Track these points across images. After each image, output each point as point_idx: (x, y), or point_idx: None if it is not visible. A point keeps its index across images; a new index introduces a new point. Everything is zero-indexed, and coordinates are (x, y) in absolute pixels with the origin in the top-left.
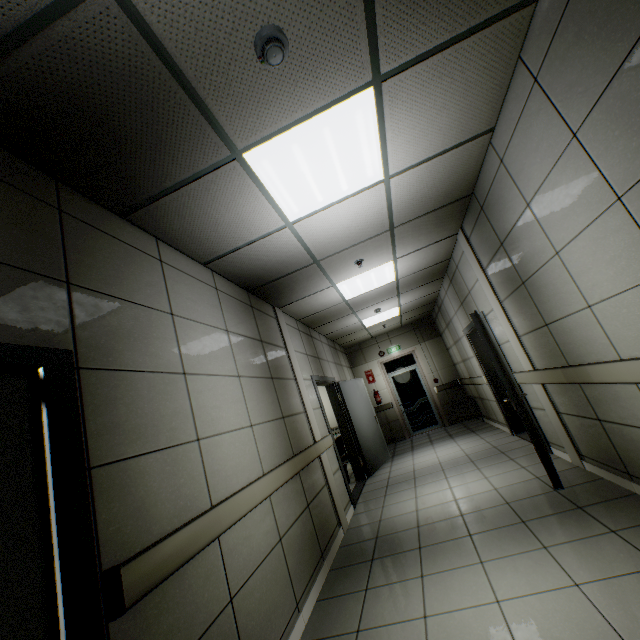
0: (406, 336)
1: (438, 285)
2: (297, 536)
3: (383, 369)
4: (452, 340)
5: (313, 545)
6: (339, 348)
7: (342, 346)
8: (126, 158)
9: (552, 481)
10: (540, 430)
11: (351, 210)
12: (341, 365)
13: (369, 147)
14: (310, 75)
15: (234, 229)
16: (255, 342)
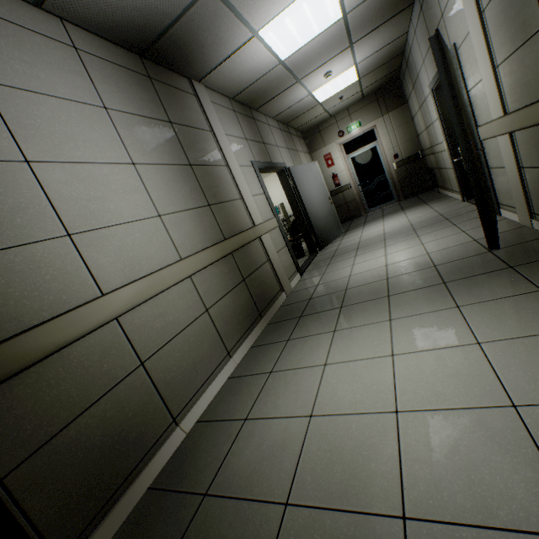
0: (368, 109)
1: (405, 22)
2: (229, 305)
3: (342, 151)
4: (417, 105)
5: (249, 309)
6: (295, 133)
7: (299, 131)
8: None
9: (488, 243)
10: (493, 192)
11: None
12: (296, 151)
13: None
14: None
15: None
16: (159, 124)
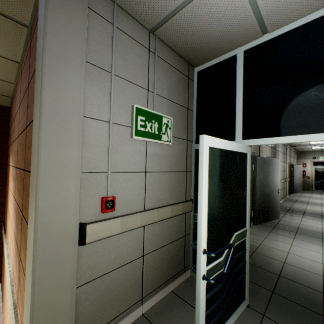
0: None
1: None
2: (282, 191)
3: (311, 164)
4: None
5: (283, 194)
6: (295, 151)
7: (296, 150)
8: None
9: None
10: None
11: None
12: (294, 158)
13: None
14: None
15: None
16: (283, 154)
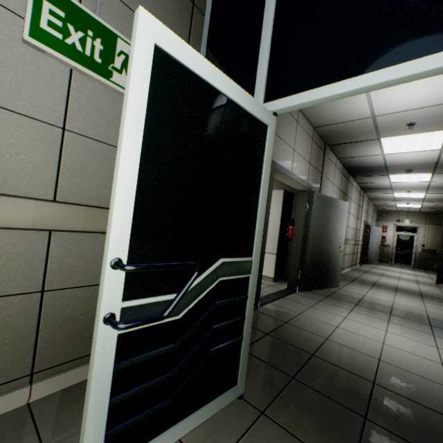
0: (418, 218)
1: None
2: (350, 257)
3: (394, 228)
4: None
5: (351, 262)
6: (375, 210)
7: (377, 209)
8: (364, 173)
9: (436, 281)
10: None
11: (413, 183)
12: (373, 218)
13: (426, 178)
14: (415, 172)
15: (373, 181)
16: (357, 206)
